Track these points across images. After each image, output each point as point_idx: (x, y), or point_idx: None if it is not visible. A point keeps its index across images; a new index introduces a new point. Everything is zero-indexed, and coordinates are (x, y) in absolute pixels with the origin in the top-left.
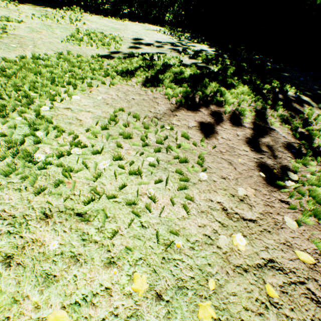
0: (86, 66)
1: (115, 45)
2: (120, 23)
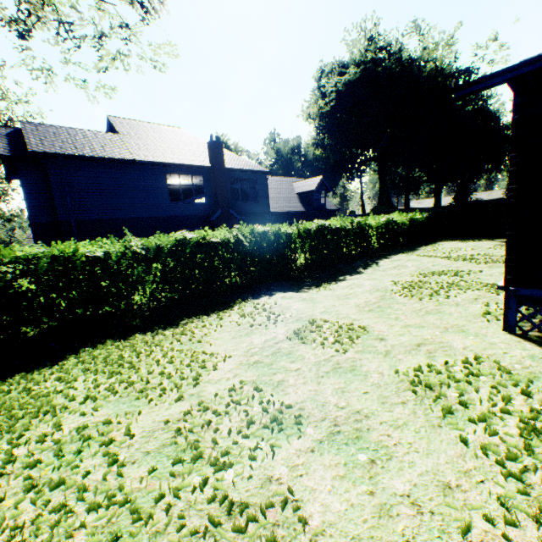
0: None
1: None
2: (447, 245)
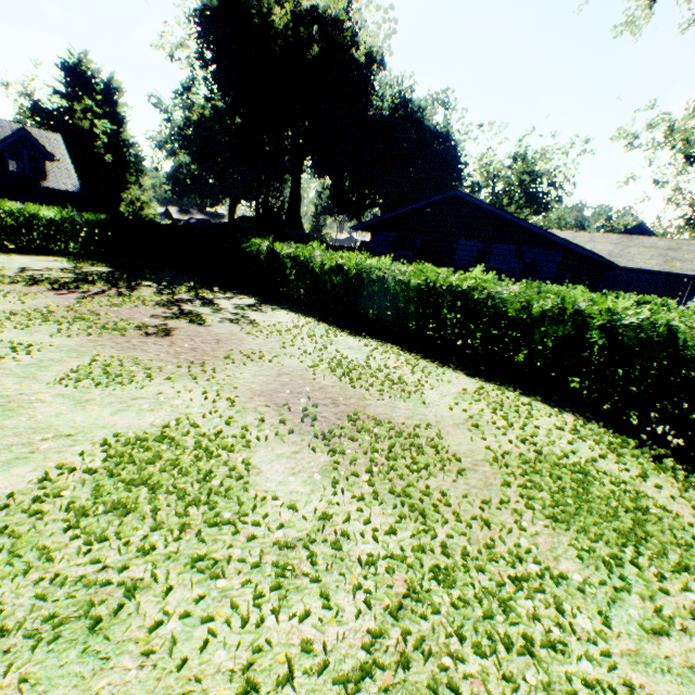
0: None
1: (1, 272)
2: (4, 258)
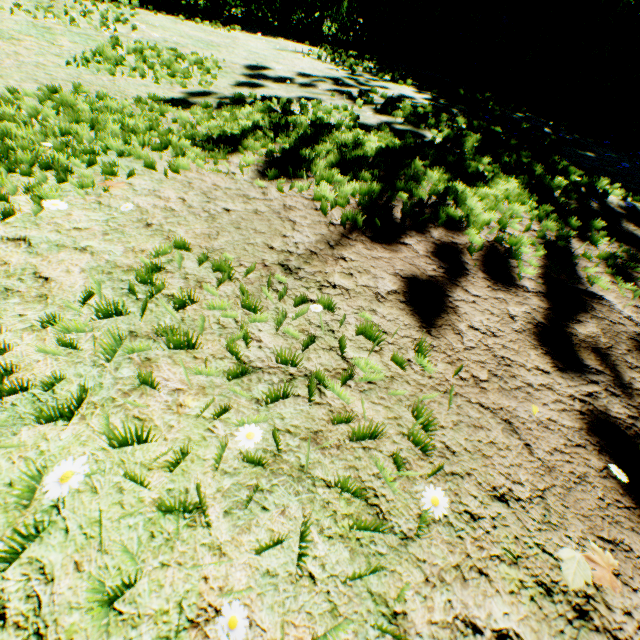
0: (111, 122)
1: (201, 77)
2: (220, 33)
